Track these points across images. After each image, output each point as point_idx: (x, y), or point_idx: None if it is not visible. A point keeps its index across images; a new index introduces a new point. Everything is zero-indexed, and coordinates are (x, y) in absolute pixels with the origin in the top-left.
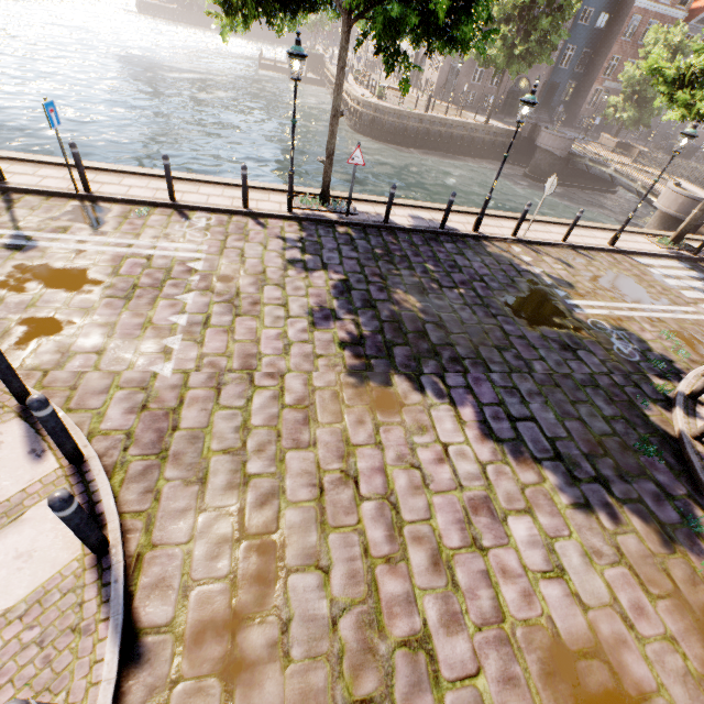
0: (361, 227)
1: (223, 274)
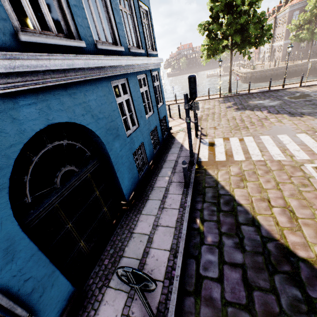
0: (241, 95)
1: (206, 106)
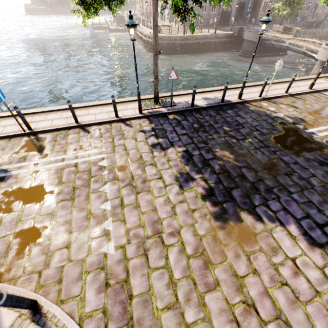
0: (180, 112)
1: (120, 165)
